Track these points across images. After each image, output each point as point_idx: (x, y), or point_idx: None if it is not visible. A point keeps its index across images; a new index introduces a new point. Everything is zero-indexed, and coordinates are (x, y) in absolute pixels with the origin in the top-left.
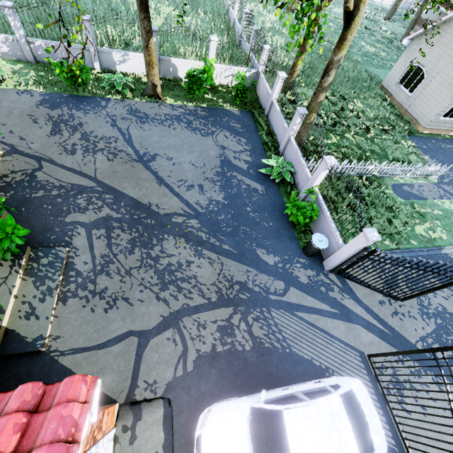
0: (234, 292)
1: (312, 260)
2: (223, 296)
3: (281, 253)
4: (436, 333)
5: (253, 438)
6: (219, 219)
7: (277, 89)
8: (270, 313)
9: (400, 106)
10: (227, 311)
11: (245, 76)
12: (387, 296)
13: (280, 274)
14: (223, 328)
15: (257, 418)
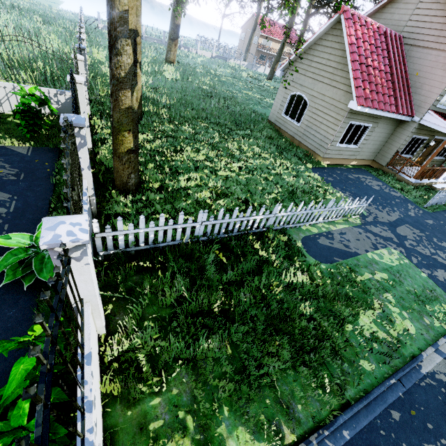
0: None
1: None
2: None
3: None
4: None
5: None
6: None
7: None
8: None
9: (292, 138)
10: None
11: (59, 101)
12: None
13: None
14: None
15: None
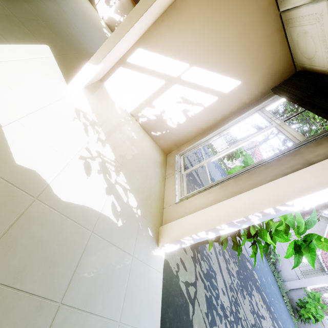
0: None
1: None
2: None
3: None
4: None
5: None
6: (264, 281)
7: None
8: None
9: None
10: None
11: None
12: None
13: None
14: None
15: None
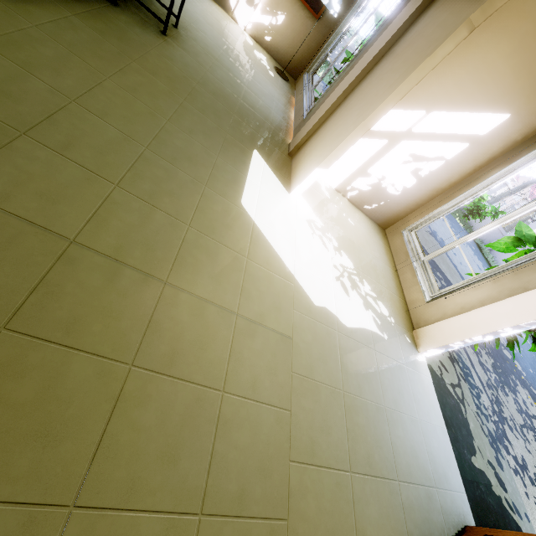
0: None
1: None
2: None
3: None
4: None
5: None
6: (532, 373)
7: None
8: None
9: None
10: None
11: None
12: None
13: None
14: None
15: None
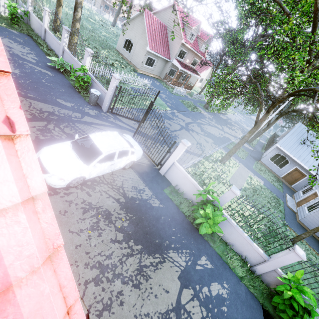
0: (45, 115)
1: (95, 107)
2: (36, 116)
3: (75, 103)
4: (158, 133)
5: (76, 151)
6: (20, 82)
7: (46, 20)
8: (75, 125)
9: (127, 60)
10: (43, 123)
11: (17, 11)
12: (137, 122)
13: (77, 111)
14: (42, 129)
15: (76, 144)
